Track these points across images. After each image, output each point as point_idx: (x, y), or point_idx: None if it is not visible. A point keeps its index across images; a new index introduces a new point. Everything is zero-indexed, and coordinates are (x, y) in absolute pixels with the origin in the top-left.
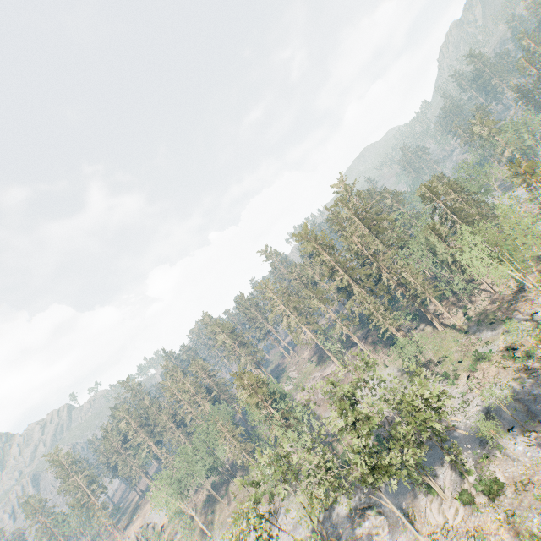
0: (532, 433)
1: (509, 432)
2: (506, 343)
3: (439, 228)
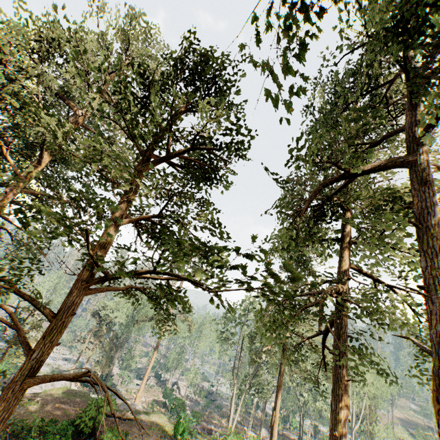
0: (71, 364)
1: (65, 360)
2: None
3: None
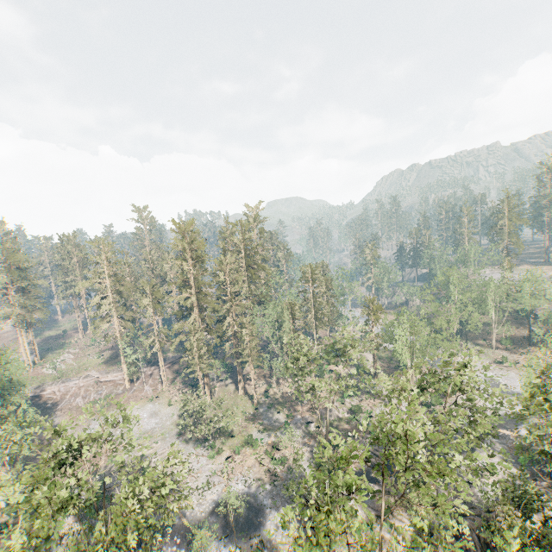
0: (238, 548)
1: (221, 539)
2: (277, 439)
3: (297, 309)
